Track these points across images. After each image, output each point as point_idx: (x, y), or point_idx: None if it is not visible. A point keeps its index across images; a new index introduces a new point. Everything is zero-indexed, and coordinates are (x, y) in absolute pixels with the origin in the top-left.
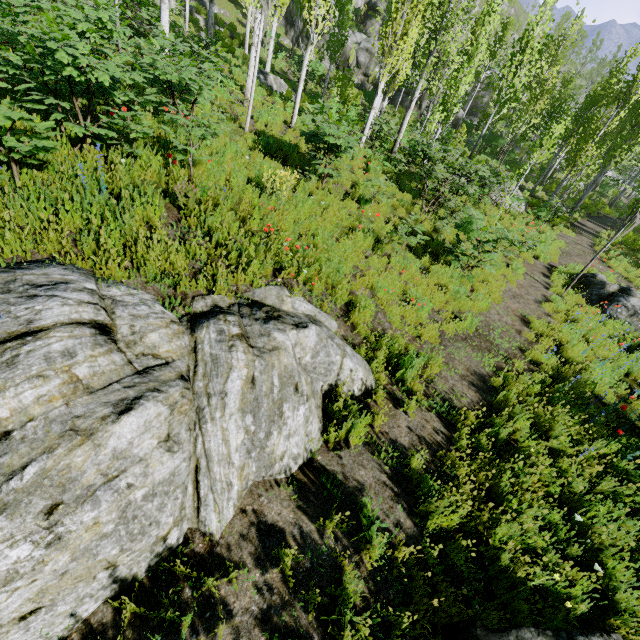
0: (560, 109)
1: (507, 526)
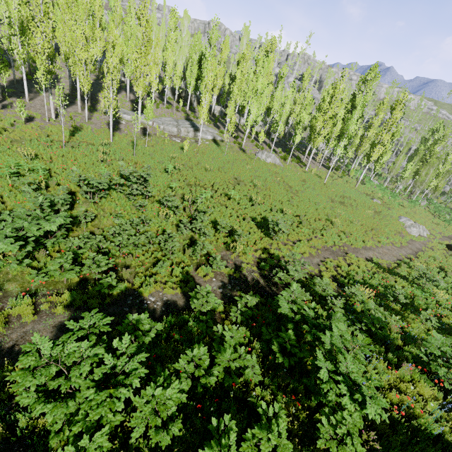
0: None
1: None
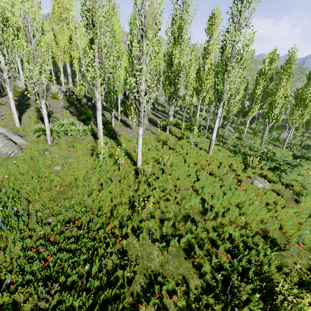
0: None
1: None
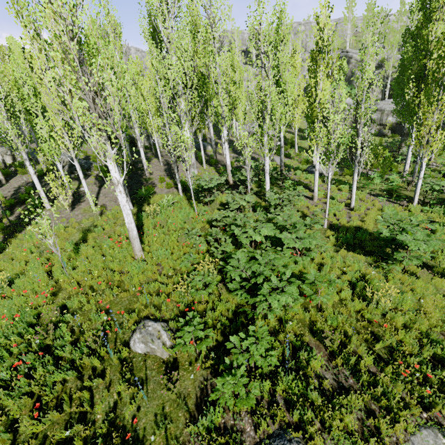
0: None
1: None
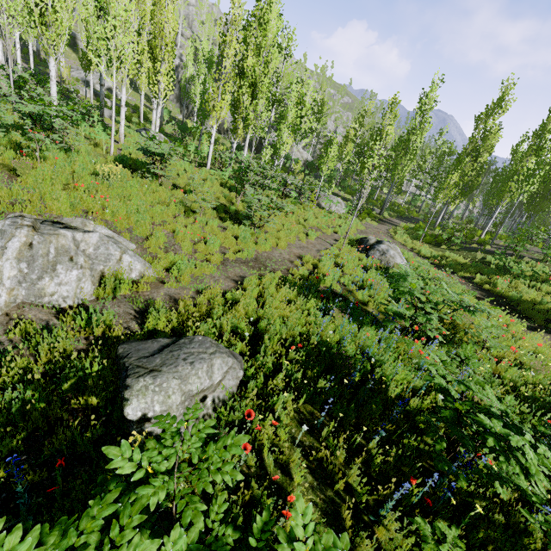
0: (330, 140)
1: (202, 324)
